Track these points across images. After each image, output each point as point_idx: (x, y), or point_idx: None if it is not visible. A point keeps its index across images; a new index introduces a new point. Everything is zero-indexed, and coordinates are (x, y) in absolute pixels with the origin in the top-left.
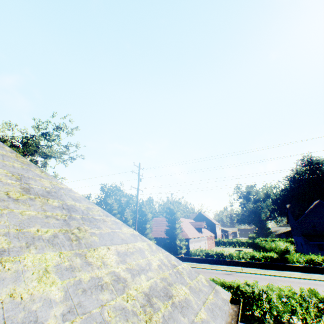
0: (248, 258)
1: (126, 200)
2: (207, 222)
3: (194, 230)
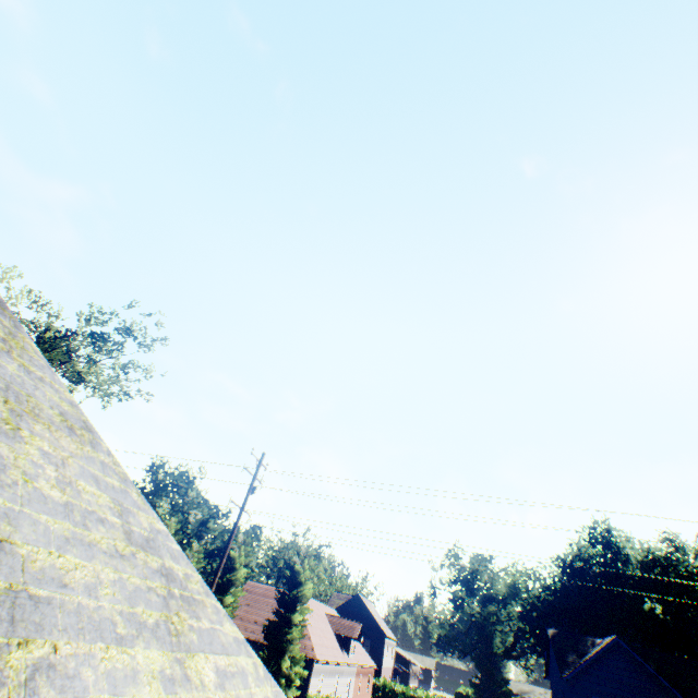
0: None
1: (202, 517)
2: (368, 625)
3: (333, 640)
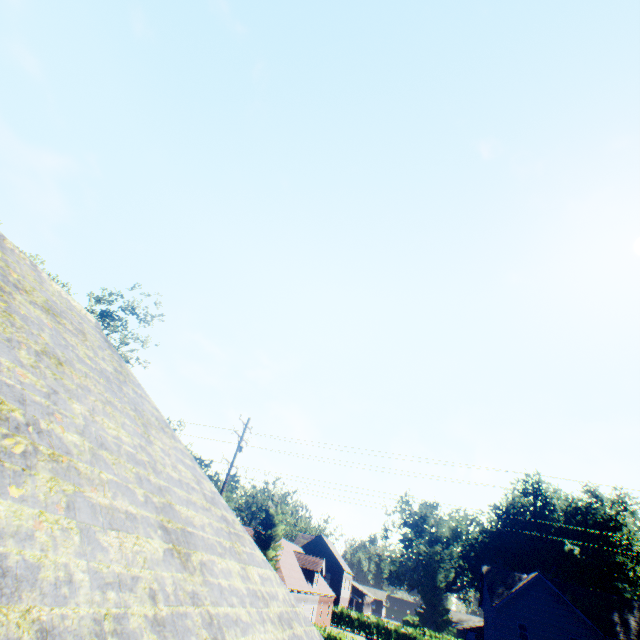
0: None
1: None
2: (328, 561)
3: (300, 573)
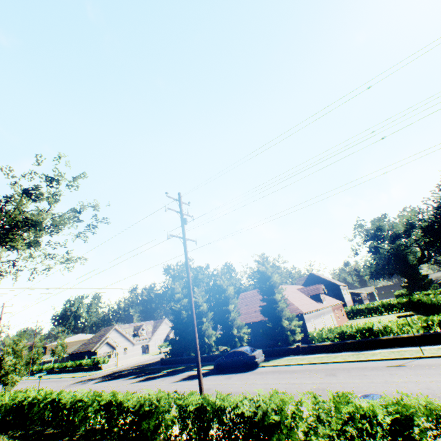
0: (423, 328)
1: (193, 275)
2: (325, 285)
3: (308, 300)
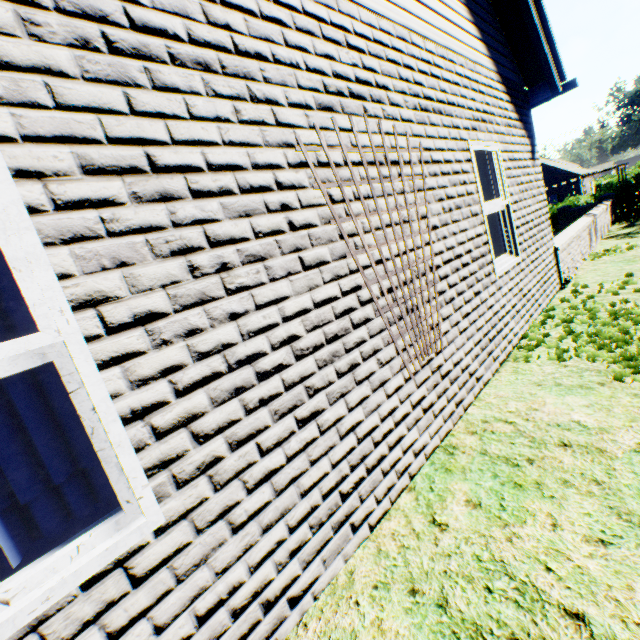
0: None
1: None
2: None
3: None
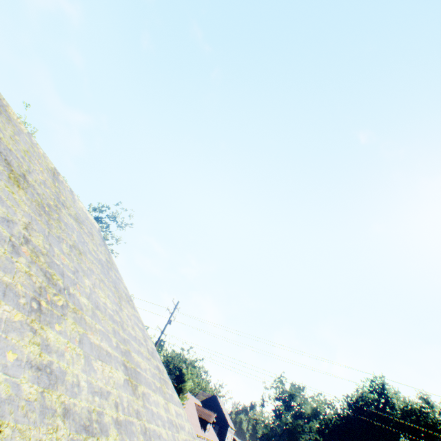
0: None
1: None
2: (218, 416)
3: (197, 421)
